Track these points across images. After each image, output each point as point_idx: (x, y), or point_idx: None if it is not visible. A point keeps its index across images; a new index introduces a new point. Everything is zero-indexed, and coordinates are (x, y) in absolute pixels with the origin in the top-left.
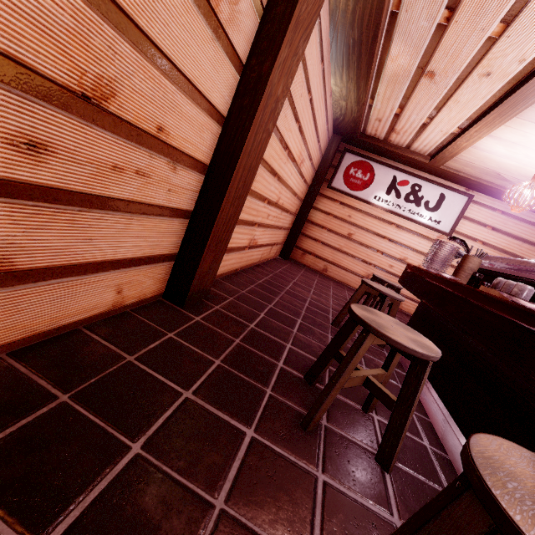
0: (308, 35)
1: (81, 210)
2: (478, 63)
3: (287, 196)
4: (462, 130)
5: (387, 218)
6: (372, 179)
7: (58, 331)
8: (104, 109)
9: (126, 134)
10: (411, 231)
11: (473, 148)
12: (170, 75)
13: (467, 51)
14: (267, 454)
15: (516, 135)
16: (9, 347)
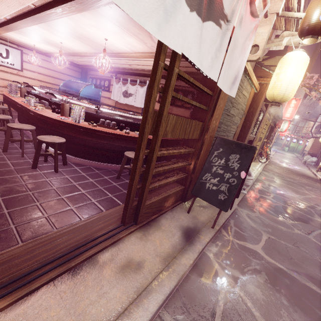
0: None
1: None
2: None
3: None
4: None
5: None
6: None
7: None
8: None
9: None
10: (2, 71)
11: (5, 33)
12: None
13: None
14: None
15: (17, 35)
16: None
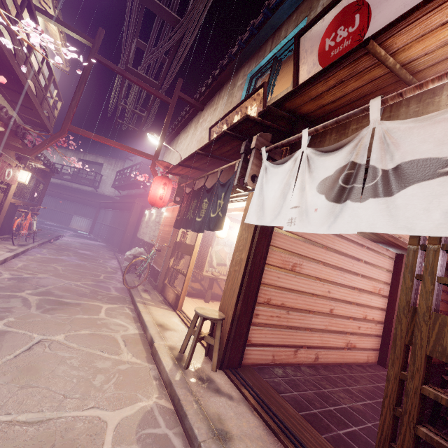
0: None
1: (363, 336)
2: None
3: None
4: None
5: None
6: None
7: (359, 363)
8: (365, 319)
9: (368, 321)
10: None
11: None
12: (373, 309)
13: None
14: None
15: None
16: (354, 363)
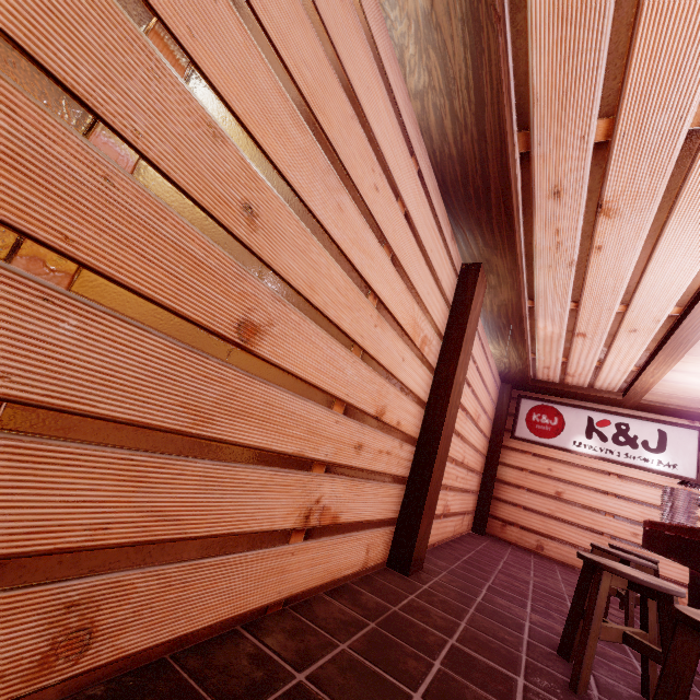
0: (473, 340)
1: (365, 481)
2: (619, 325)
3: (471, 454)
4: (641, 368)
5: (600, 467)
6: (562, 423)
7: (340, 582)
8: (381, 421)
9: (386, 430)
10: (642, 482)
11: (664, 381)
12: (404, 392)
13: (604, 320)
14: (544, 697)
15: (699, 367)
16: (324, 587)
